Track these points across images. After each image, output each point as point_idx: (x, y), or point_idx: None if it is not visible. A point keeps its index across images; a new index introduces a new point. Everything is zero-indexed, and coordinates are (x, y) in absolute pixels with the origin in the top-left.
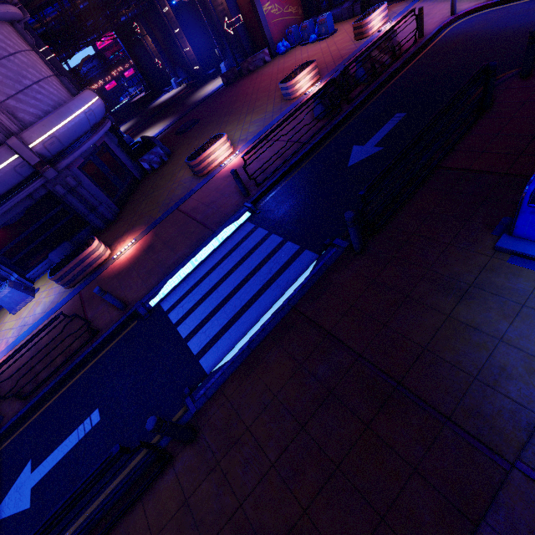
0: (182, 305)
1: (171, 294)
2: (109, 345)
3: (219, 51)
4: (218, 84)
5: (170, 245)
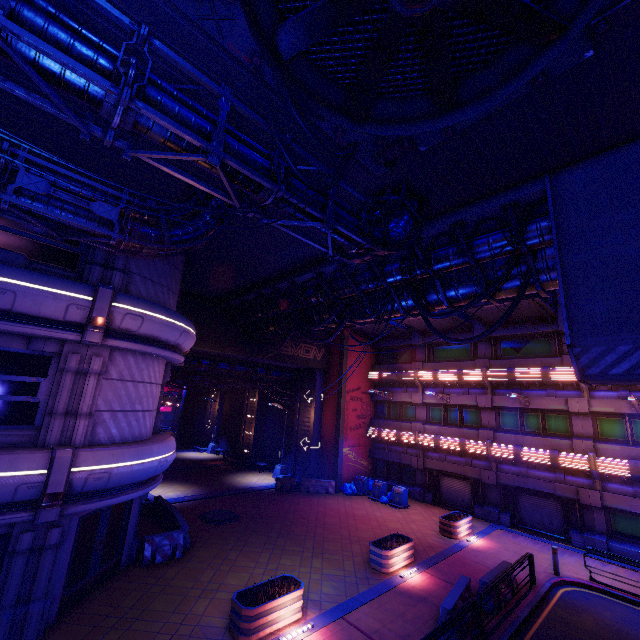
0: None
1: None
2: None
3: (282, 454)
4: (266, 482)
5: None
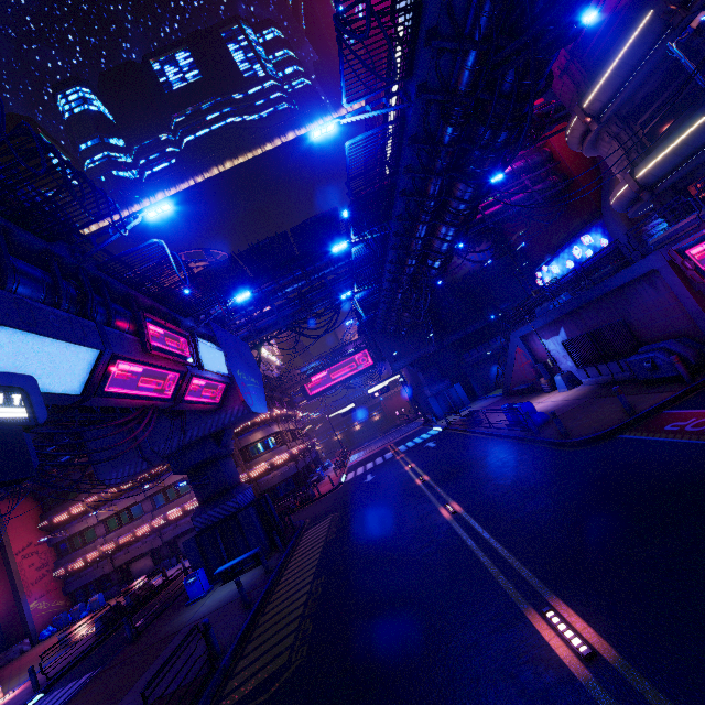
0: None
1: None
2: None
3: None
4: None
5: None
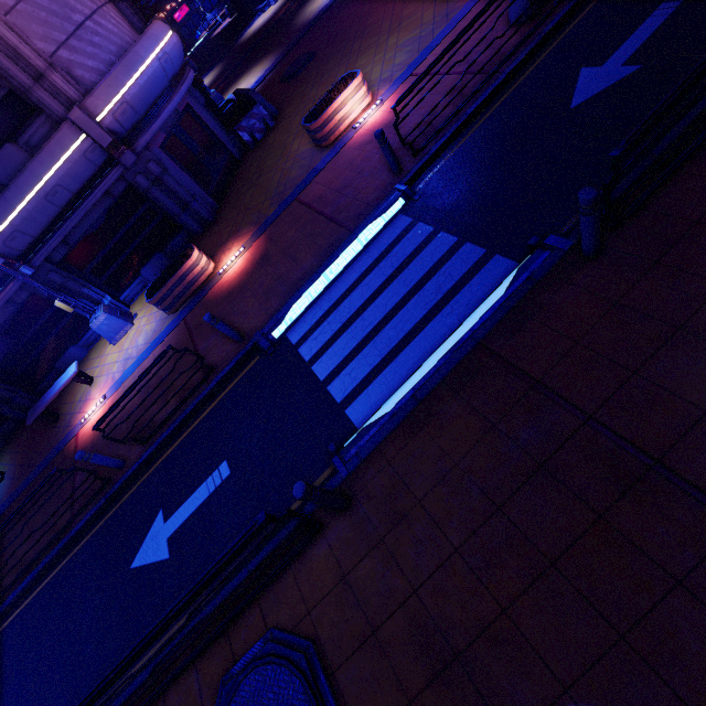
0: (315, 337)
1: (299, 322)
2: (229, 386)
3: None
4: None
5: (291, 253)
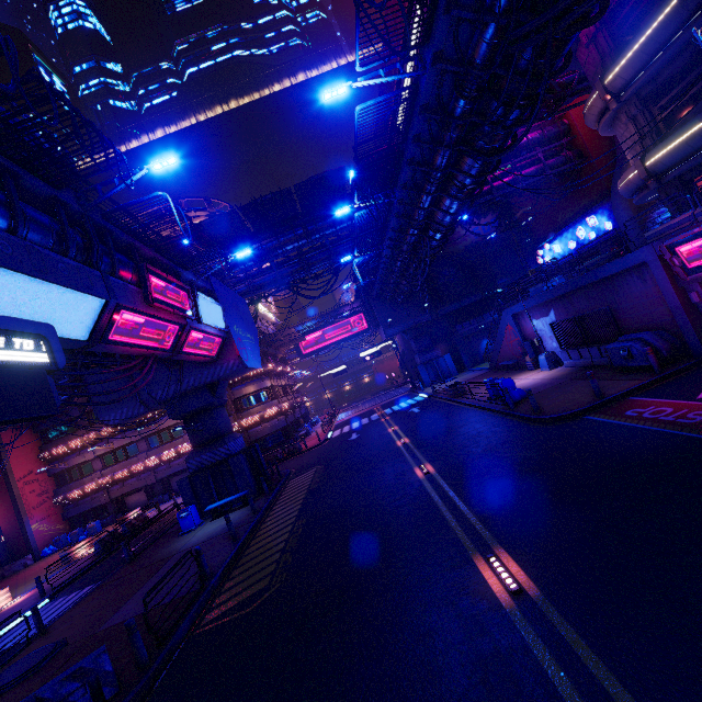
0: None
1: None
2: None
3: None
4: None
5: None
